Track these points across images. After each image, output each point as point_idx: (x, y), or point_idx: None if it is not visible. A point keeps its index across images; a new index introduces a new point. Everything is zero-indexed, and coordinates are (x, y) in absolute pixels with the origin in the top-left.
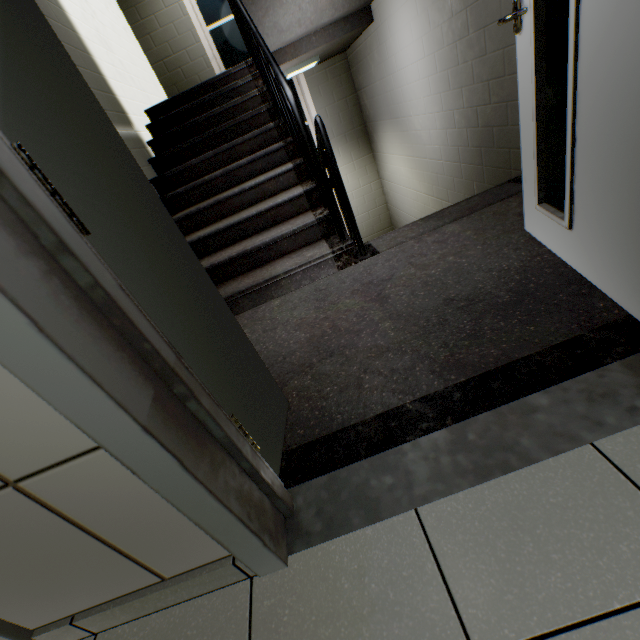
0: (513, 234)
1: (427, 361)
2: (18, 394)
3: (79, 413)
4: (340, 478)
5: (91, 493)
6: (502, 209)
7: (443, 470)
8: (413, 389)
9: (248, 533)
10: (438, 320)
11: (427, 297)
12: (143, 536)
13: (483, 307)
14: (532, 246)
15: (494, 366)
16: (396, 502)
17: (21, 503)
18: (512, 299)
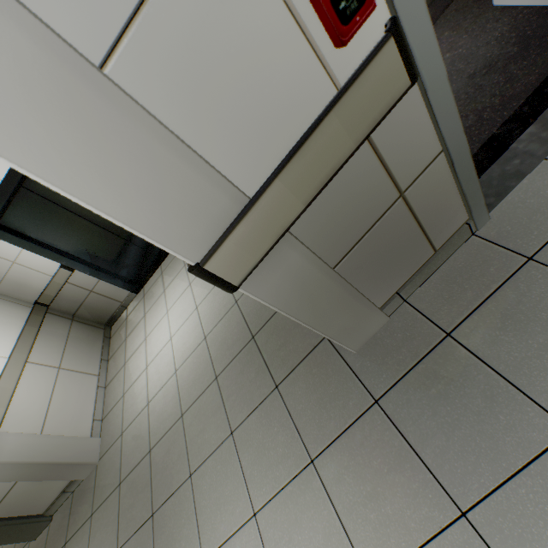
0: (486, 14)
1: (488, 109)
2: (419, 131)
3: (445, 128)
4: (484, 180)
5: (425, 192)
6: (460, 4)
7: (547, 138)
8: (492, 125)
9: (481, 196)
10: (474, 89)
11: (452, 84)
12: (435, 219)
13: (502, 64)
14: (508, 12)
15: (538, 84)
16: (530, 165)
17: (401, 208)
18: (520, 48)
